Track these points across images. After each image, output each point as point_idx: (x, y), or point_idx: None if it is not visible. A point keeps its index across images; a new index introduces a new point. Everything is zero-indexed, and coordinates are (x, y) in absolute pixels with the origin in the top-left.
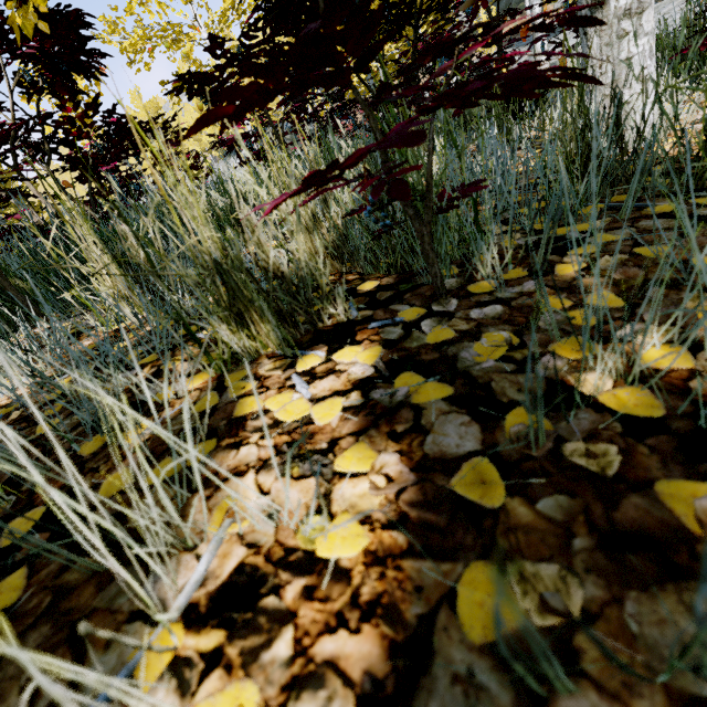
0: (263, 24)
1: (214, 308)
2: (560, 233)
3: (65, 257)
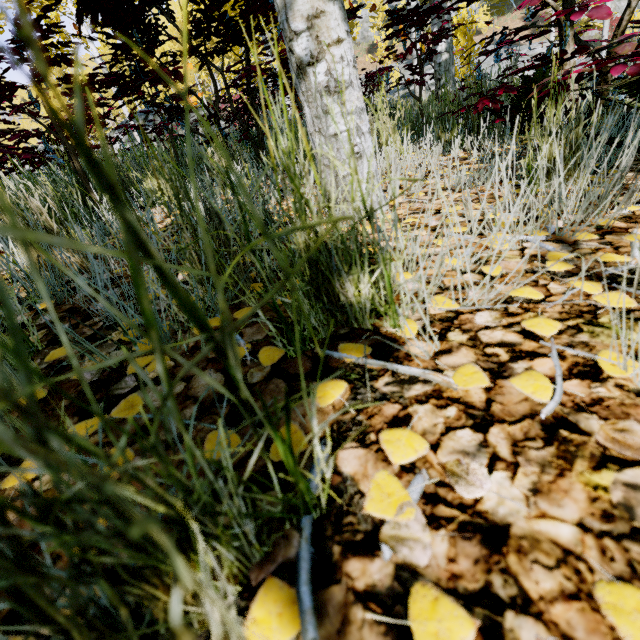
0: (77, 13)
1: None
2: (131, 370)
3: None
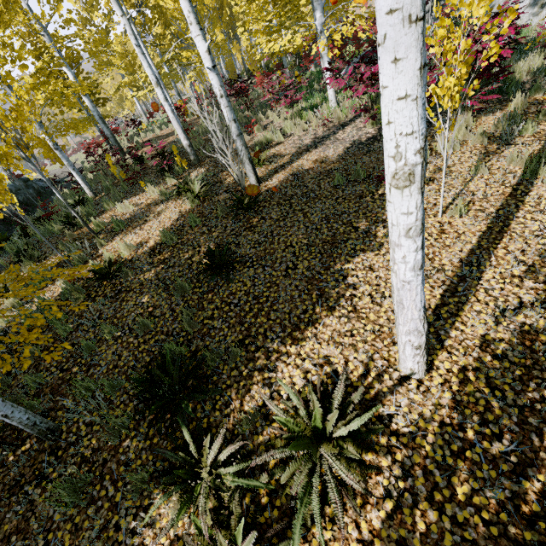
0: None
1: (542, 114)
2: None
3: (512, 98)
